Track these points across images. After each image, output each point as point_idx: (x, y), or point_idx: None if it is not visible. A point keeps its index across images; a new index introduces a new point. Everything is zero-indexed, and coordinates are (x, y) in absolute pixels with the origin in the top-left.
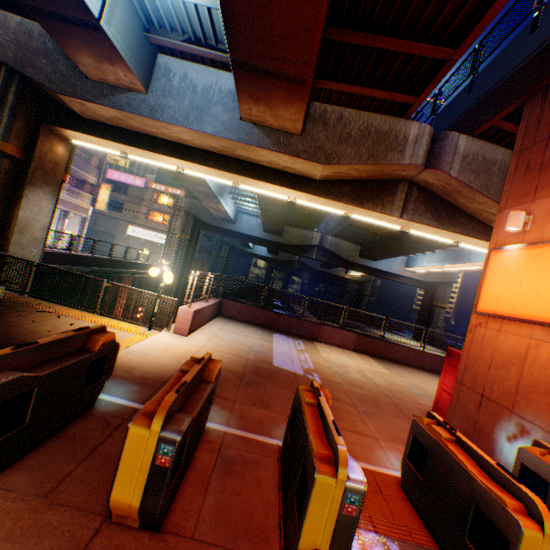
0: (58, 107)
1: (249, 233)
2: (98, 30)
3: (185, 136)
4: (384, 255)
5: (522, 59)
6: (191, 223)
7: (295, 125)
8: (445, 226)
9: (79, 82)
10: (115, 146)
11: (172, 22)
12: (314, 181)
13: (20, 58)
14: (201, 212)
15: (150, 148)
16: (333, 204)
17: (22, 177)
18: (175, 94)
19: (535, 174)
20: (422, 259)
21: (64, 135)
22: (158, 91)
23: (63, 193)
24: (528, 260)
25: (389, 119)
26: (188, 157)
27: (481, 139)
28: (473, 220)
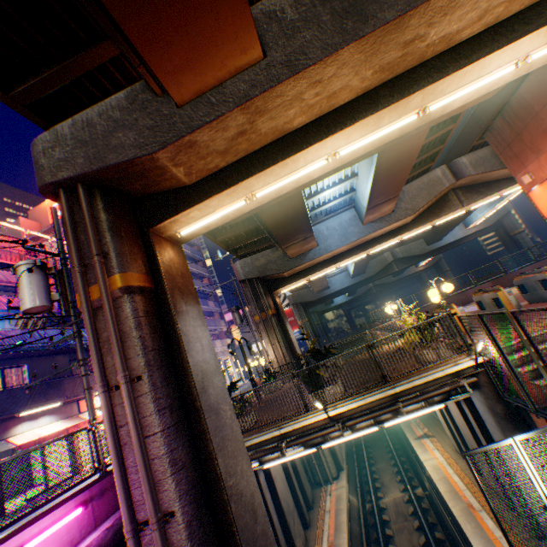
0: (273, 281)
1: (343, 286)
2: (311, 236)
3: (340, 250)
4: (447, 231)
5: (463, 122)
6: (301, 308)
7: (389, 210)
8: (488, 194)
9: (288, 262)
10: (305, 279)
11: (318, 214)
12: (407, 224)
13: (260, 271)
14: (303, 297)
15: (323, 267)
16: (423, 226)
17: (280, 321)
18: (329, 237)
19: (515, 159)
20: (474, 214)
21: (277, 292)
22: (321, 241)
23: (221, 347)
24: (544, 189)
25: (423, 176)
26: (343, 258)
27: (468, 150)
28: (498, 181)
